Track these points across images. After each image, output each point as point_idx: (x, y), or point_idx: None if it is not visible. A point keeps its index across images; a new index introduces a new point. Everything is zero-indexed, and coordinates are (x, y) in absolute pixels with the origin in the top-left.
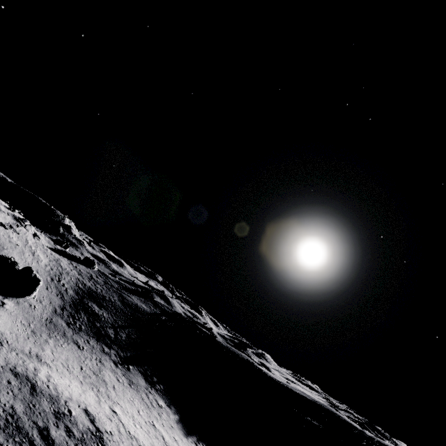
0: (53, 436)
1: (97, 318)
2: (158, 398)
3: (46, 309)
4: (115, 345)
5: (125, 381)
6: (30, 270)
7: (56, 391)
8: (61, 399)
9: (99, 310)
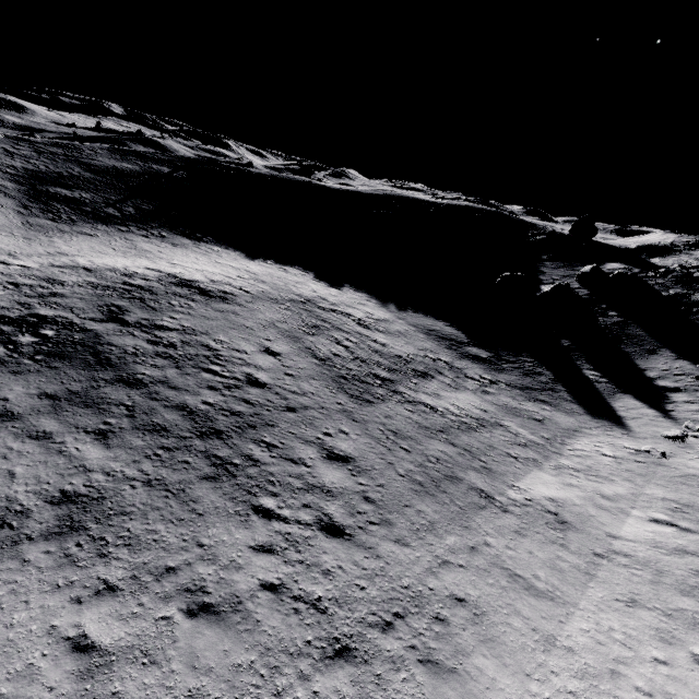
0: (136, 284)
1: (80, 204)
2: (211, 247)
3: (8, 215)
4: (130, 223)
5: (168, 246)
6: None
7: (108, 266)
8: (119, 269)
9: (71, 193)
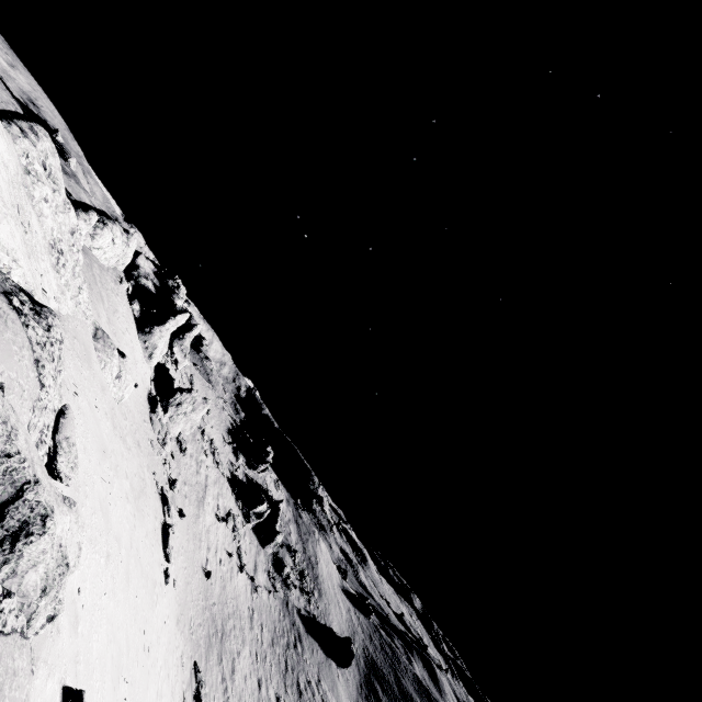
0: None
1: None
2: None
3: (353, 685)
4: None
5: None
6: (351, 641)
7: None
8: None
9: (382, 695)
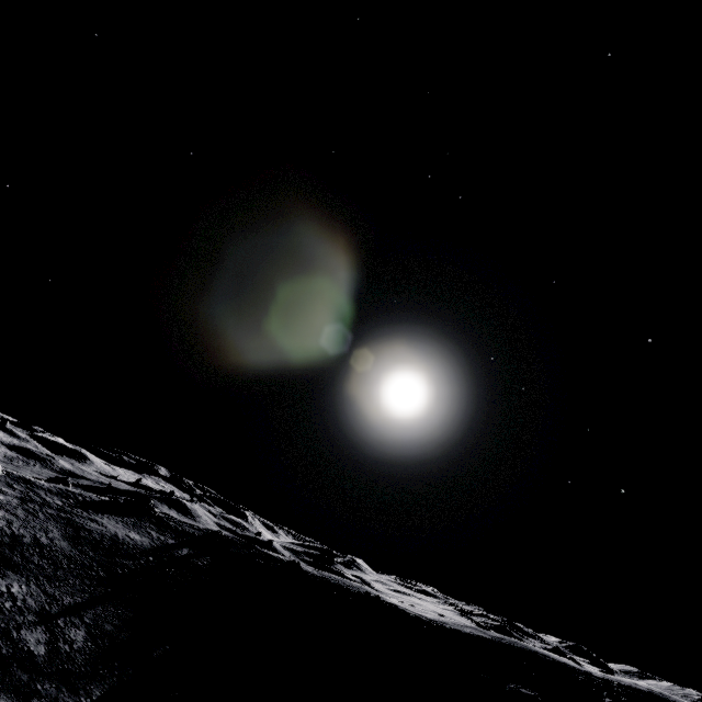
0: None
1: None
2: None
3: None
4: (48, 682)
5: None
6: None
7: None
8: None
9: None
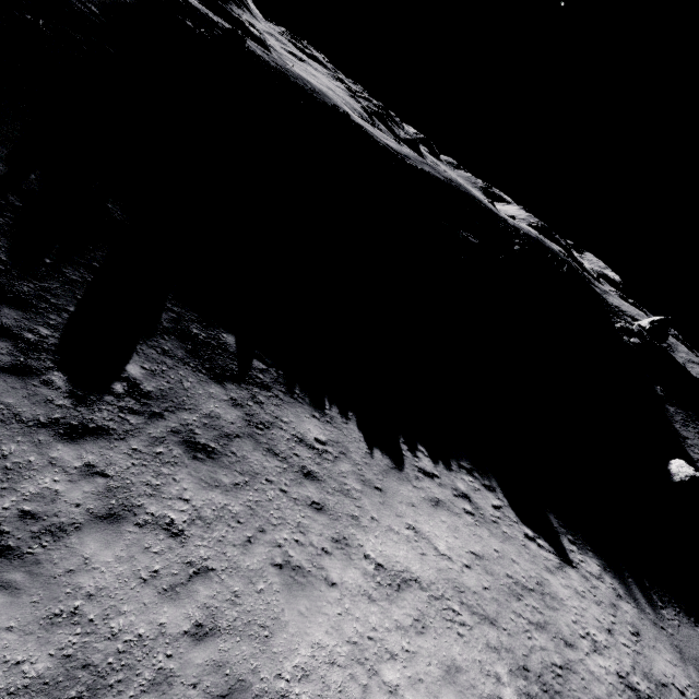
0: None
1: None
2: (293, 419)
3: None
4: None
5: (190, 487)
6: None
7: None
8: None
9: None
